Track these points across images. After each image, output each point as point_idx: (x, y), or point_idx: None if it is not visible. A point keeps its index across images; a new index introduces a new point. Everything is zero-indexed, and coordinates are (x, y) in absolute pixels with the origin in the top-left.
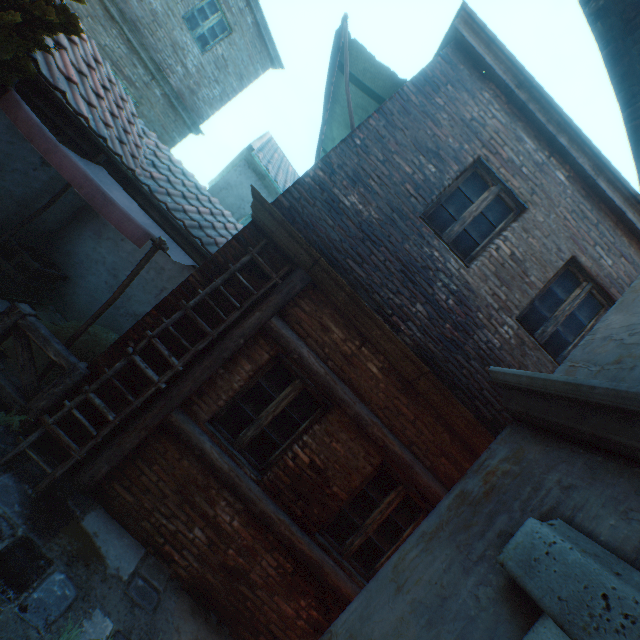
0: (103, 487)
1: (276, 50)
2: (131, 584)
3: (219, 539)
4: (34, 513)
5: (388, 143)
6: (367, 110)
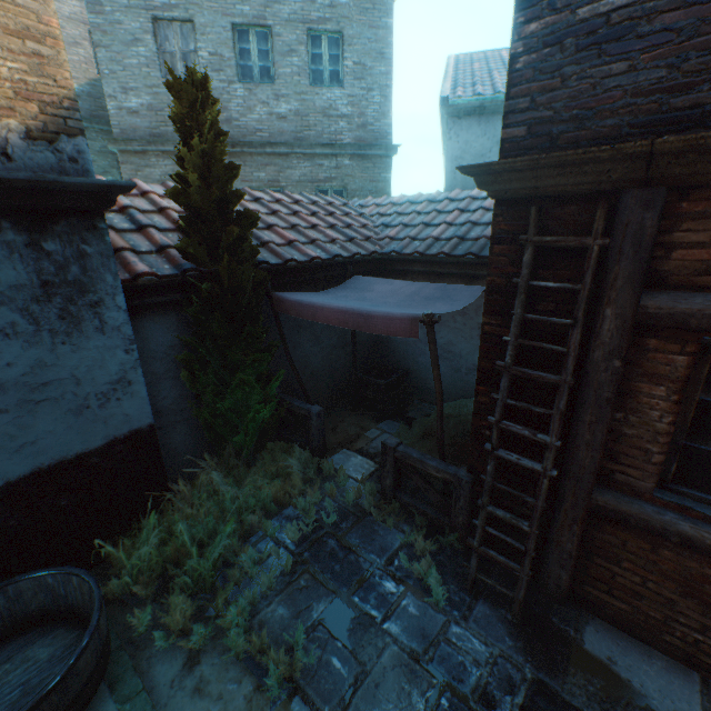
0: (577, 593)
1: None
2: None
3: None
4: (527, 644)
5: None
6: None
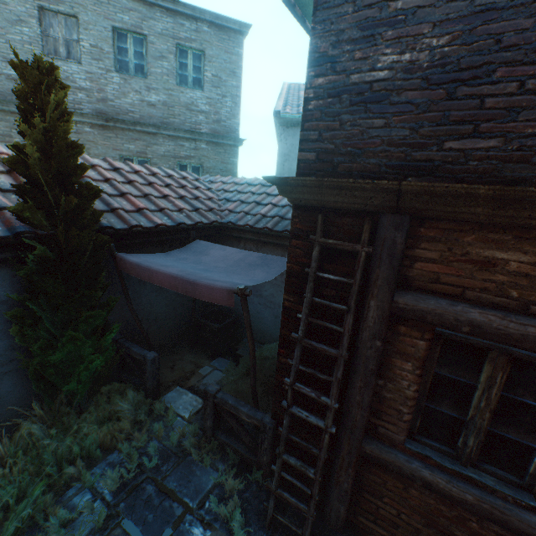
0: (352, 521)
1: (235, 21)
2: None
3: None
4: None
5: None
6: None
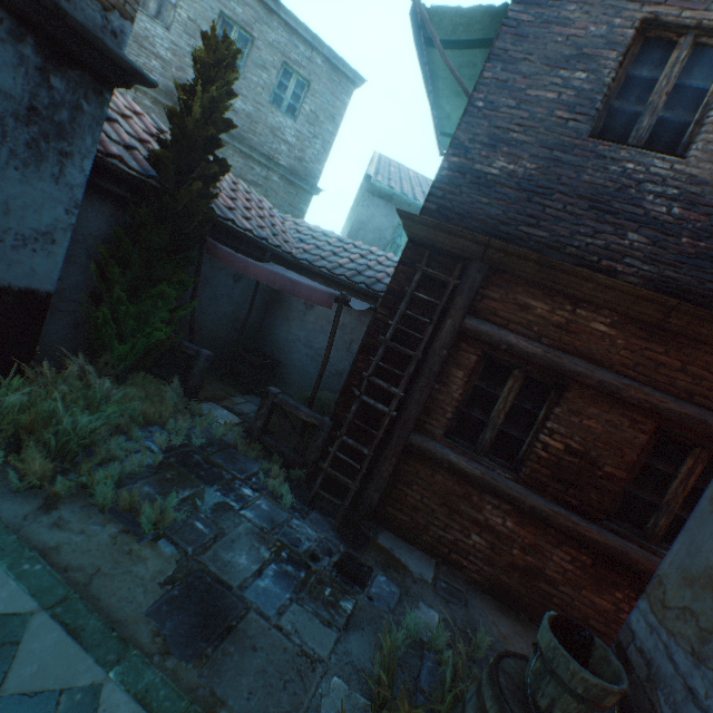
0: (380, 513)
1: (352, 70)
2: (436, 586)
3: (498, 541)
4: (343, 536)
5: (514, 84)
6: (473, 63)
